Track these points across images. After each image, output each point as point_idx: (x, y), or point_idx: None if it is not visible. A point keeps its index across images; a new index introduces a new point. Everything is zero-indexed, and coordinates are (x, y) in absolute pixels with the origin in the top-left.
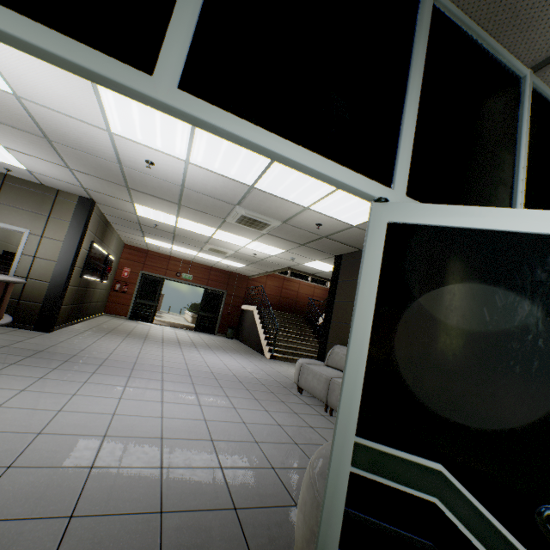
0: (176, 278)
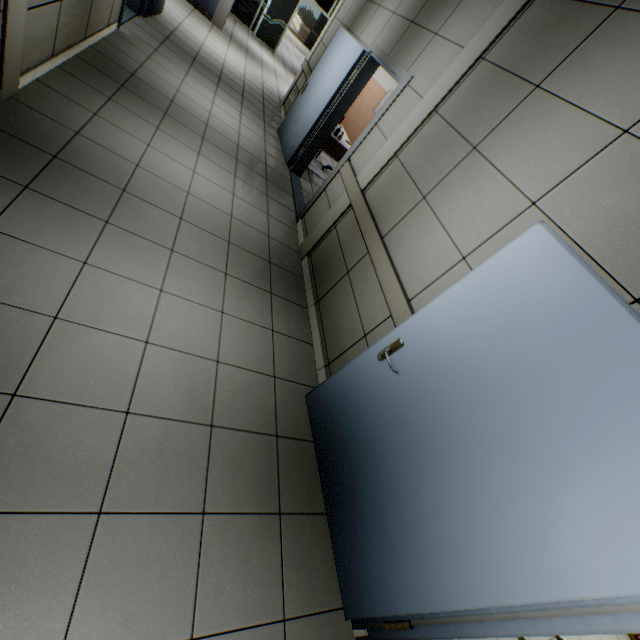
0: None
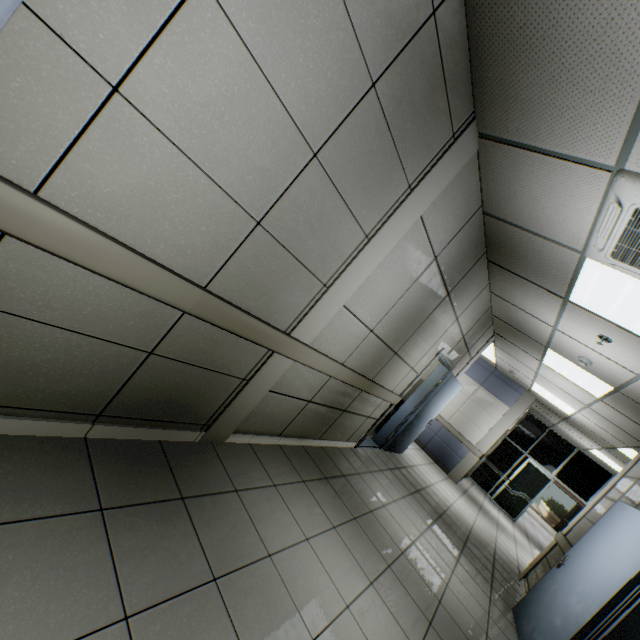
0: (555, 481)
